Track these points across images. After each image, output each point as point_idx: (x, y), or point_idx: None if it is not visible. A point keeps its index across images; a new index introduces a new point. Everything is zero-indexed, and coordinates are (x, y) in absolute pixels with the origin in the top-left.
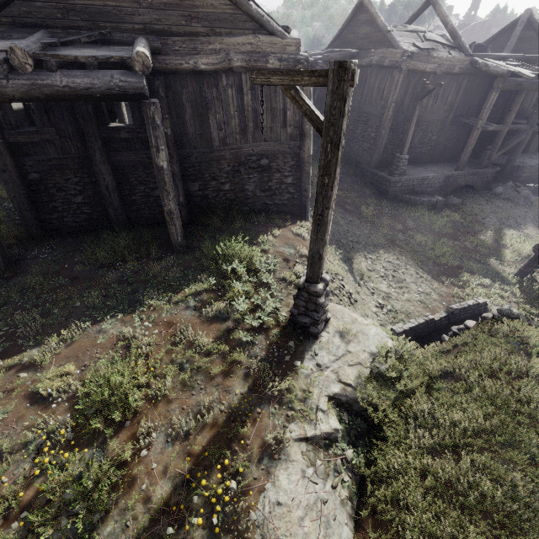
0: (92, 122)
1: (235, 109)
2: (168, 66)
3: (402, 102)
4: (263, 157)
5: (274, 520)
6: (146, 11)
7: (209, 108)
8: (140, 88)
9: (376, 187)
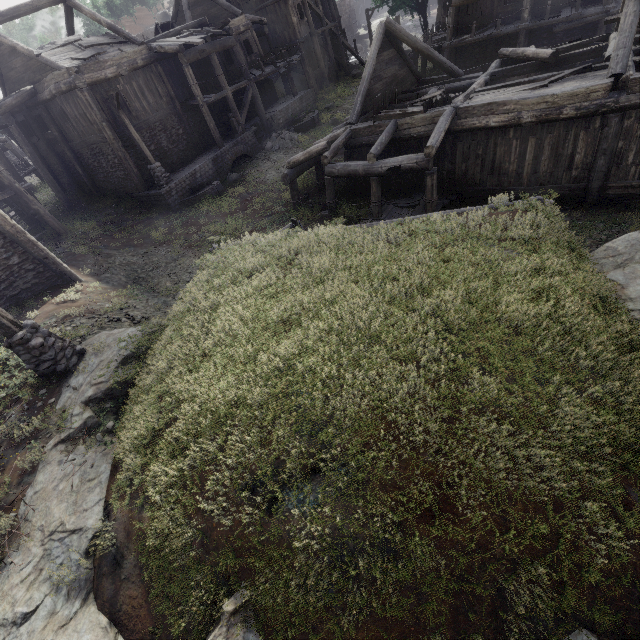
0: None
1: None
2: None
3: (113, 117)
4: None
5: (33, 503)
6: None
7: None
8: None
9: (160, 207)
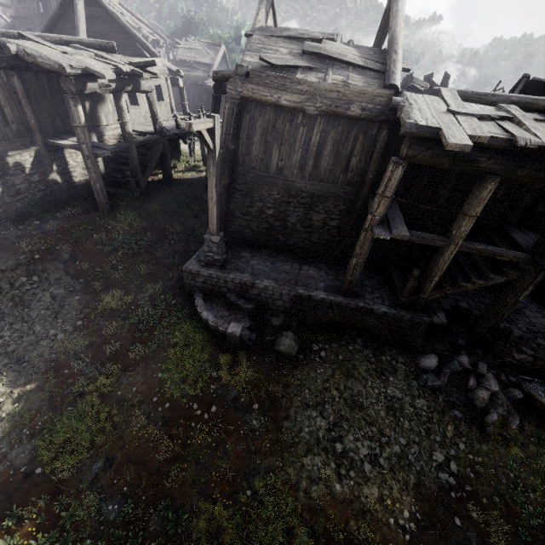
0: None
1: None
2: None
3: (248, 150)
4: None
5: None
6: None
7: None
8: None
9: None
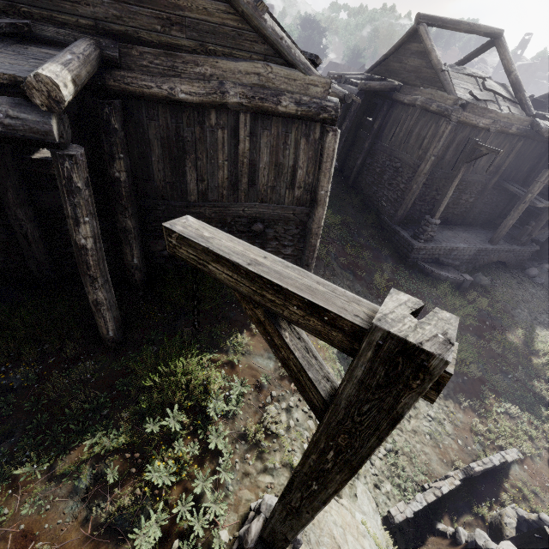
0: (2, 149)
1: (225, 158)
2: (128, 86)
3: (443, 156)
4: (257, 221)
5: None
6: (99, 0)
7: (187, 151)
8: (43, 132)
9: (395, 247)
